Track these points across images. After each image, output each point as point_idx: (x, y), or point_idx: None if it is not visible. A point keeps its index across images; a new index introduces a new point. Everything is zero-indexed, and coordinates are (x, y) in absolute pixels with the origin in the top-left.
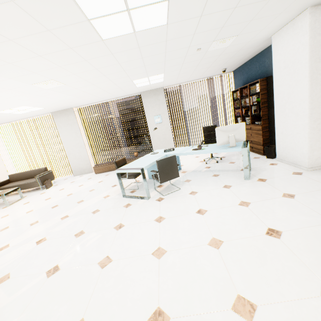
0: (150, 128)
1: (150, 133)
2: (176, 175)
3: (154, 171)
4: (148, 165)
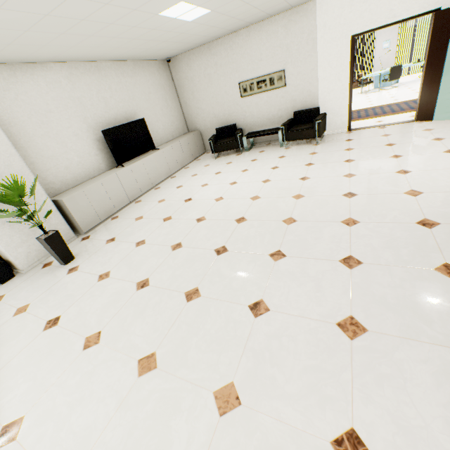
0: (376, 54)
1: (375, 59)
2: (398, 78)
3: (387, 75)
4: (383, 72)
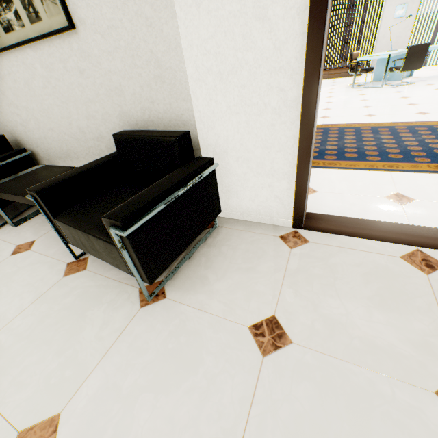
0: (383, 25)
1: (380, 33)
2: (418, 67)
3: (400, 58)
4: (394, 53)
